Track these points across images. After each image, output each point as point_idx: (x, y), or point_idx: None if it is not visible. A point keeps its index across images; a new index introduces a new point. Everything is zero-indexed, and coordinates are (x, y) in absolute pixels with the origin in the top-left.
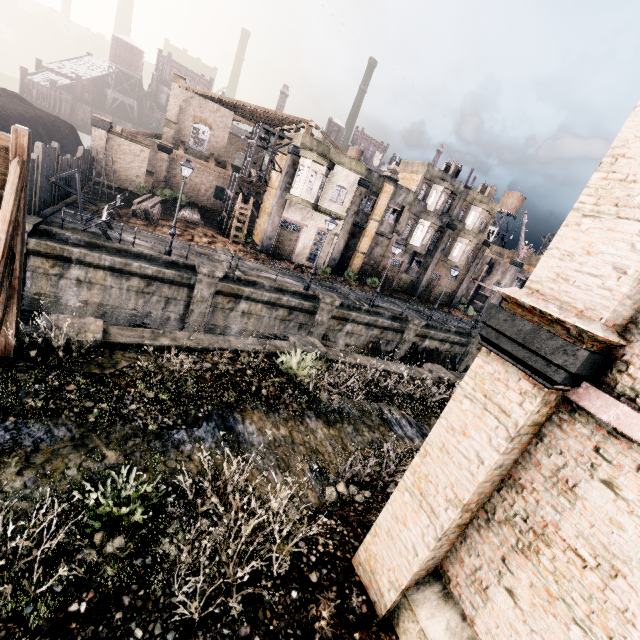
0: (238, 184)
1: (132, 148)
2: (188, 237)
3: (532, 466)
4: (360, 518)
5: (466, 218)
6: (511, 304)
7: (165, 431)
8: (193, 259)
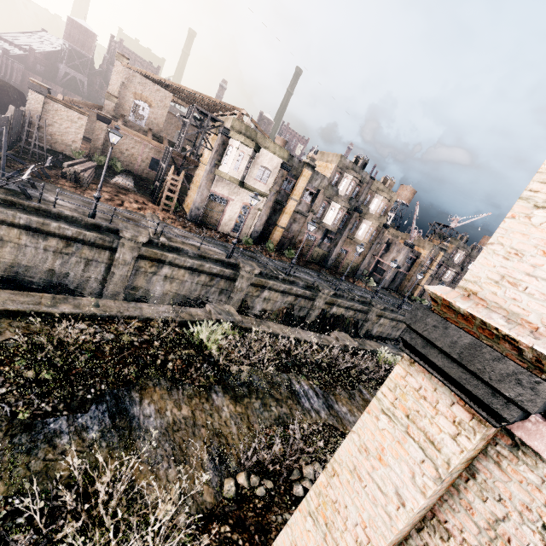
0: (172, 157)
1: (69, 114)
2: (118, 202)
3: (461, 508)
4: (259, 519)
5: (370, 204)
6: (441, 306)
7: (39, 420)
8: (118, 223)
